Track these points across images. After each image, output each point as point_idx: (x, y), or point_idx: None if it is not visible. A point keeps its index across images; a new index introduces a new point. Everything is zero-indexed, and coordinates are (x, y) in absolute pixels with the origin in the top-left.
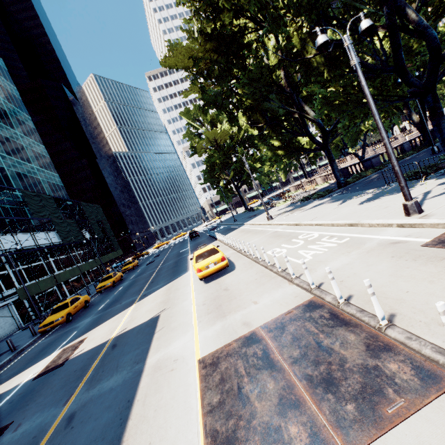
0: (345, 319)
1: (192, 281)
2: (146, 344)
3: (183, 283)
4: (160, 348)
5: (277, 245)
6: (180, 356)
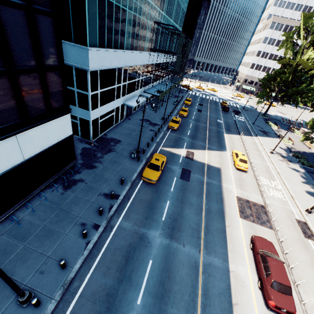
0: (267, 214)
1: (230, 161)
2: (220, 178)
3: (226, 158)
4: (225, 183)
5: (265, 177)
6: (231, 190)
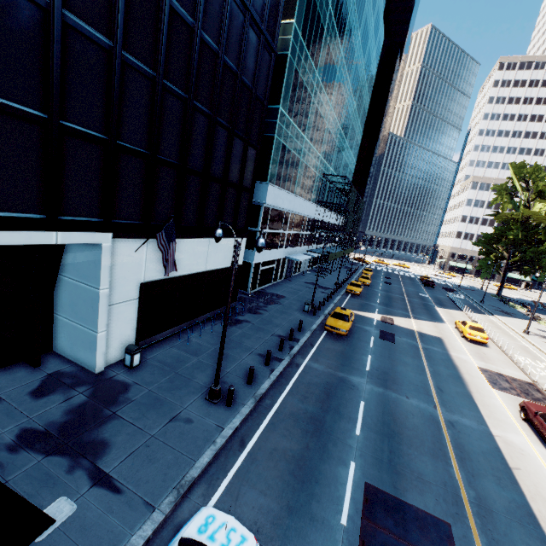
0: (541, 392)
1: (454, 333)
2: (443, 346)
3: (446, 329)
4: (454, 352)
5: (524, 356)
6: (467, 360)
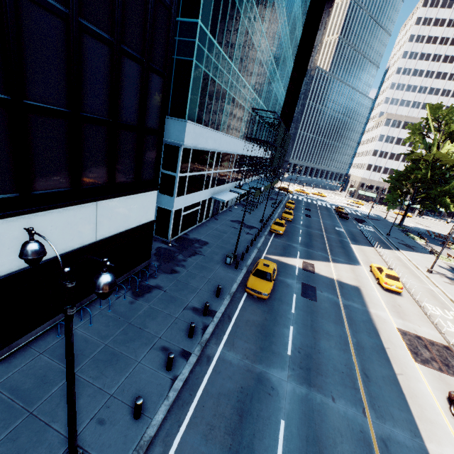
0: None
1: (370, 279)
2: (362, 300)
3: (363, 274)
4: (373, 308)
5: (433, 304)
6: (386, 319)
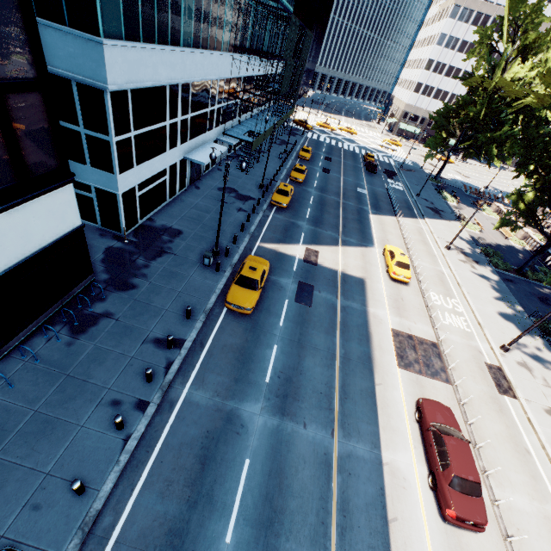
0: (441, 358)
1: (380, 265)
2: (364, 297)
3: (373, 260)
4: (372, 307)
5: (438, 292)
6: (383, 319)
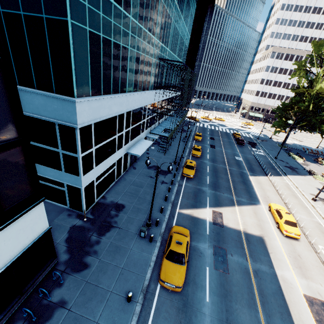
0: None
1: (270, 222)
2: (268, 257)
3: (264, 217)
4: (278, 268)
5: None
6: (292, 283)
